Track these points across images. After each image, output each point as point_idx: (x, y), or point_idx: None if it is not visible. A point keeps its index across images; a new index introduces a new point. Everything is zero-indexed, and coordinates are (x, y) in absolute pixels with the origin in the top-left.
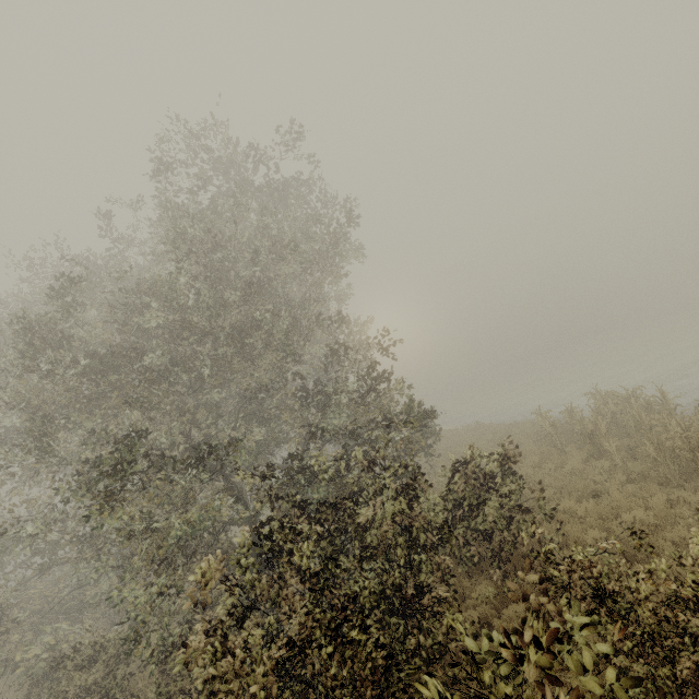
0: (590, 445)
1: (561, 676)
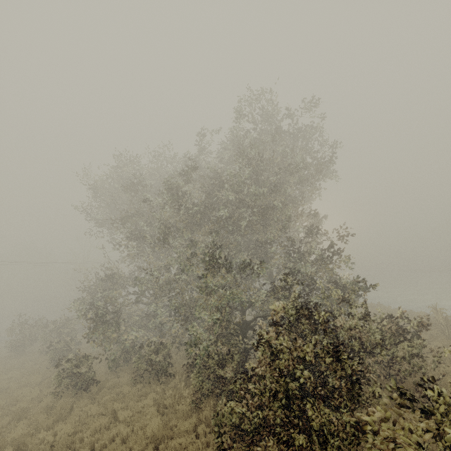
0: None
1: (432, 448)
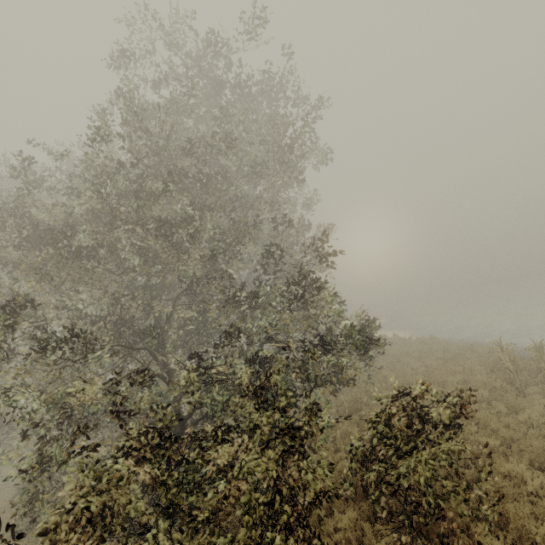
0: None
1: None
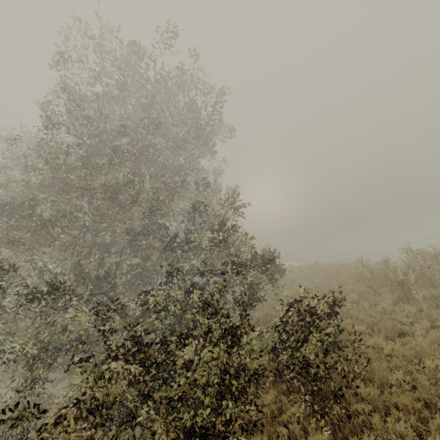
0: (400, 290)
1: None
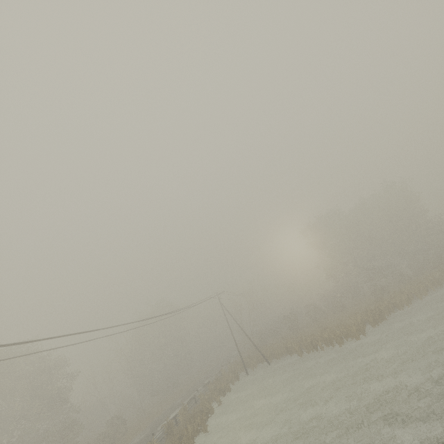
0: None
1: None
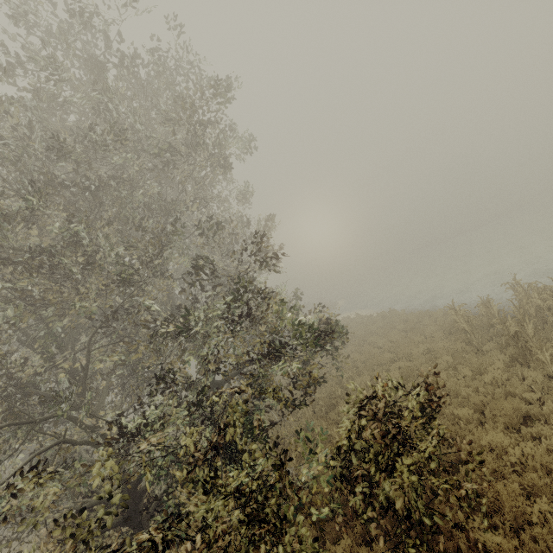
0: (513, 346)
1: None
